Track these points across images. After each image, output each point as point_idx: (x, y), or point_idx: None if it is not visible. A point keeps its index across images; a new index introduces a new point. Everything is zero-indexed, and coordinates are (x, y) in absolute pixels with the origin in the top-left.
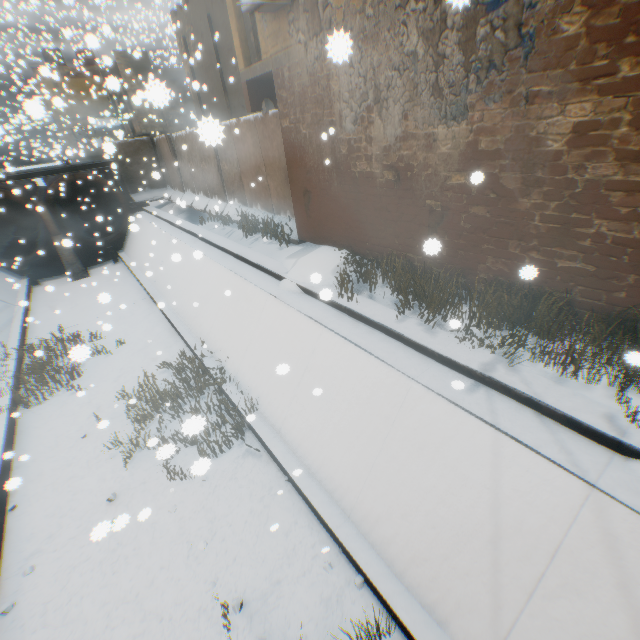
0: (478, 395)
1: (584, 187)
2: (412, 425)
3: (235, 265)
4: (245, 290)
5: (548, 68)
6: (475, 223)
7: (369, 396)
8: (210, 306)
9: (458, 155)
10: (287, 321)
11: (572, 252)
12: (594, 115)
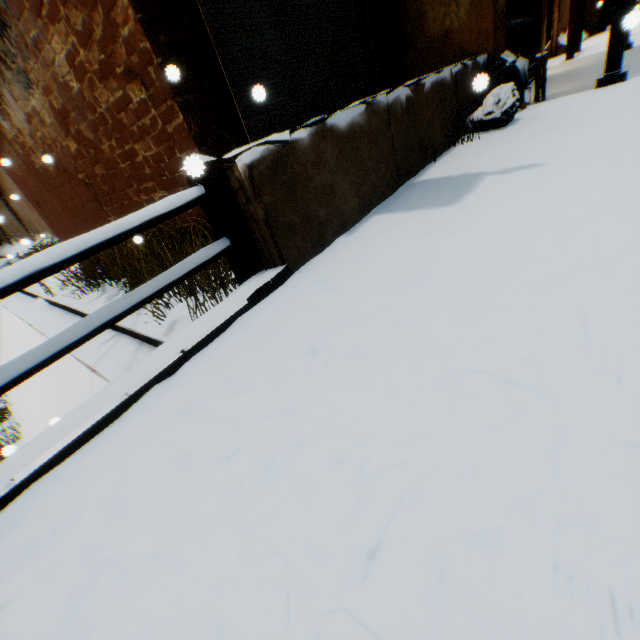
0: (107, 344)
1: (111, 118)
2: (68, 396)
3: (14, 299)
4: (10, 321)
5: (23, 13)
6: (107, 183)
7: (54, 383)
8: (0, 350)
9: (57, 122)
10: (25, 337)
11: (151, 183)
12: (66, 46)
